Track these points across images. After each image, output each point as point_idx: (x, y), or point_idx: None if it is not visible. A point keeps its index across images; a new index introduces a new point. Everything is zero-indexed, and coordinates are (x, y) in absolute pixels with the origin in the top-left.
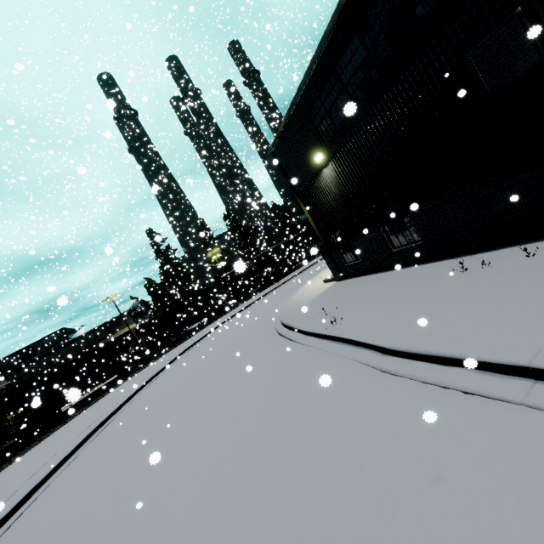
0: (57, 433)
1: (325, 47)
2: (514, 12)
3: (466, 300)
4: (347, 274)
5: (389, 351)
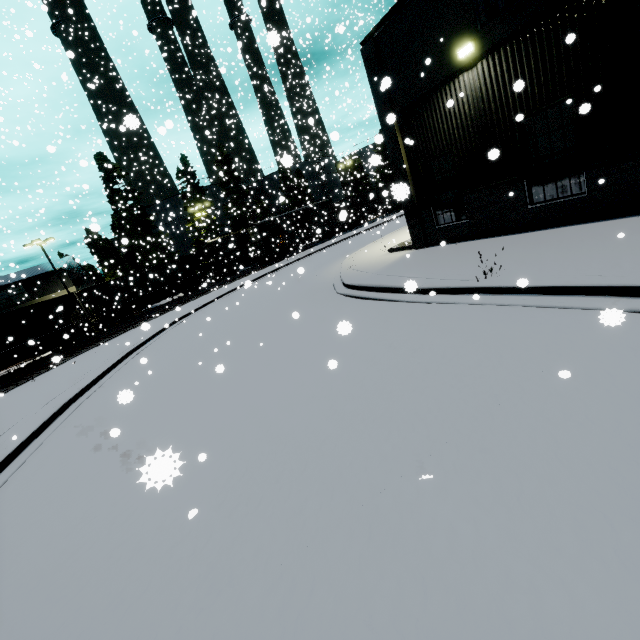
0: None
1: None
2: None
3: None
4: (434, 241)
5: None
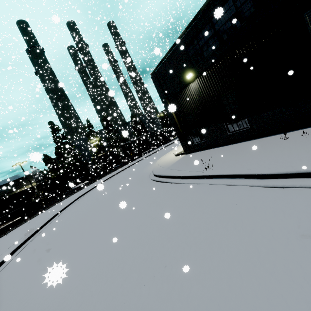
0: None
1: (209, 4)
2: None
3: (305, 148)
4: (193, 150)
5: (268, 176)
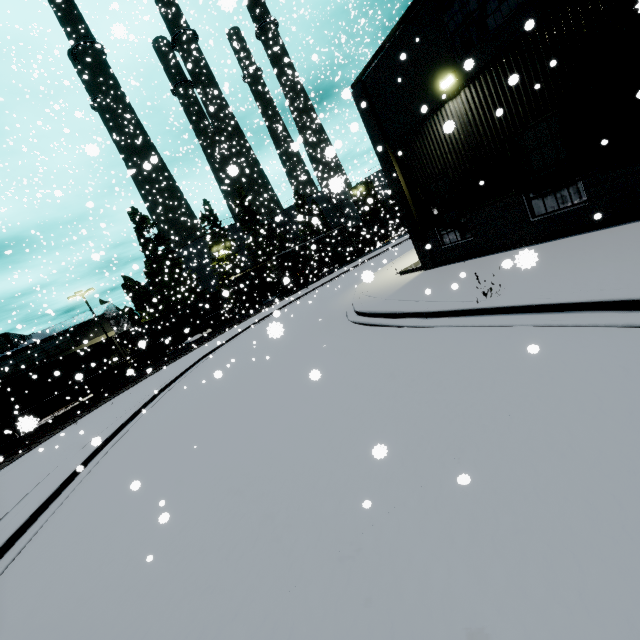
0: (20, 462)
1: None
2: None
3: None
4: (442, 260)
5: None
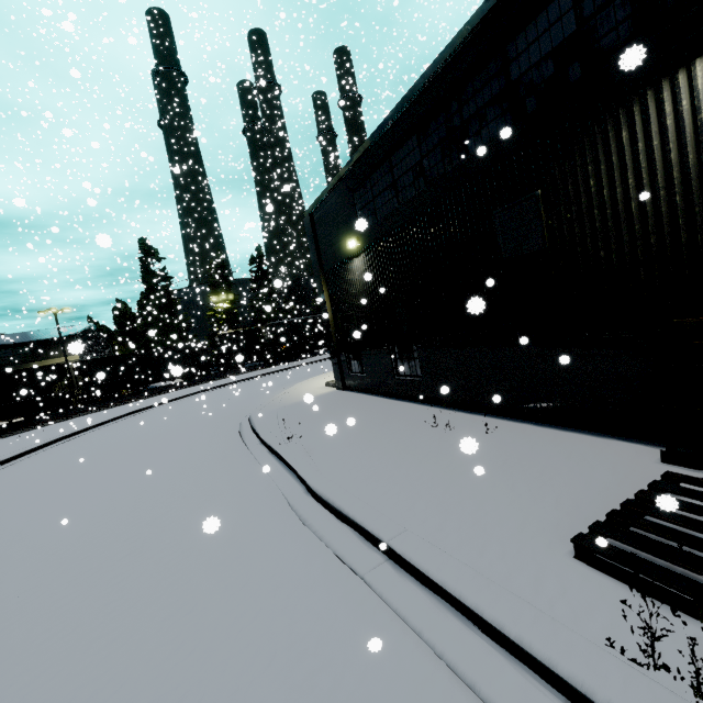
0: None
1: (387, 130)
2: (535, 192)
3: (409, 459)
4: (349, 385)
5: (311, 490)
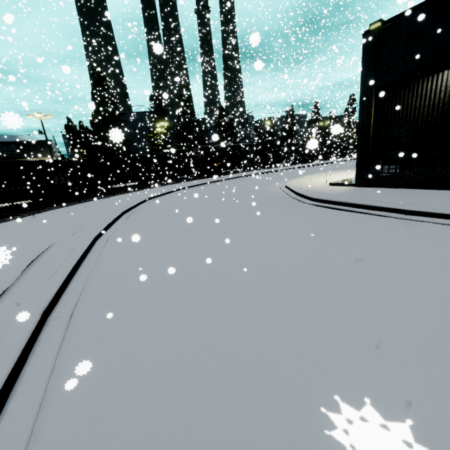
0: None
1: None
2: None
3: None
4: (374, 183)
5: None
